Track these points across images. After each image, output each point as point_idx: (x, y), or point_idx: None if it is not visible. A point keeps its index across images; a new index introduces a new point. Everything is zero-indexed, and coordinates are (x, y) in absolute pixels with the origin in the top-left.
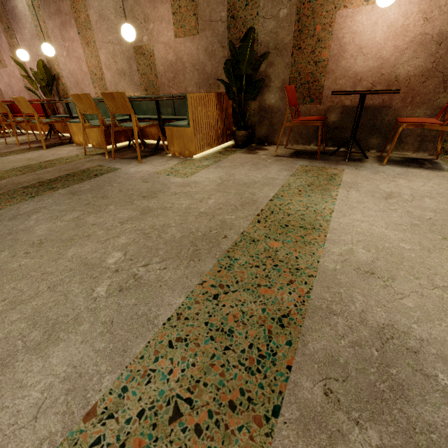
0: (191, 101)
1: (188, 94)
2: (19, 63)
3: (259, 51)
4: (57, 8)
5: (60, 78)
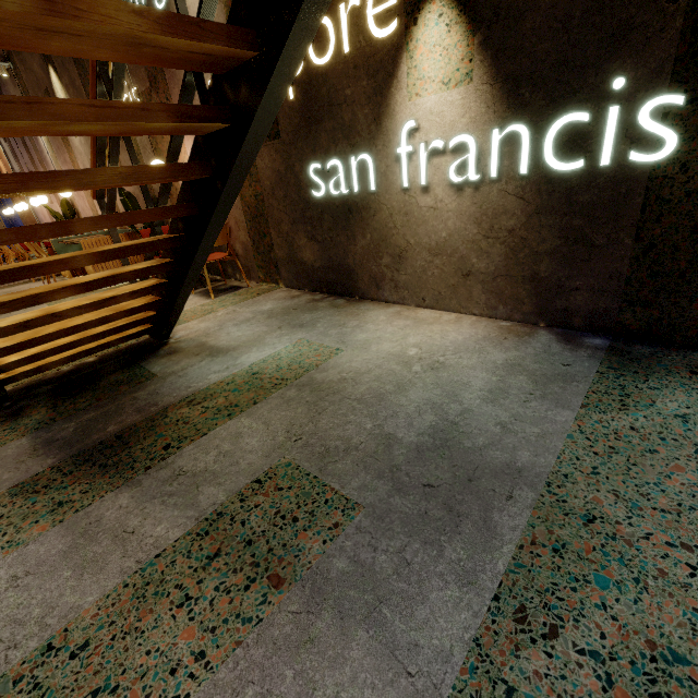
0: (85, 246)
1: (80, 241)
2: (44, 205)
3: (156, 196)
4: (64, 158)
5: (79, 213)
